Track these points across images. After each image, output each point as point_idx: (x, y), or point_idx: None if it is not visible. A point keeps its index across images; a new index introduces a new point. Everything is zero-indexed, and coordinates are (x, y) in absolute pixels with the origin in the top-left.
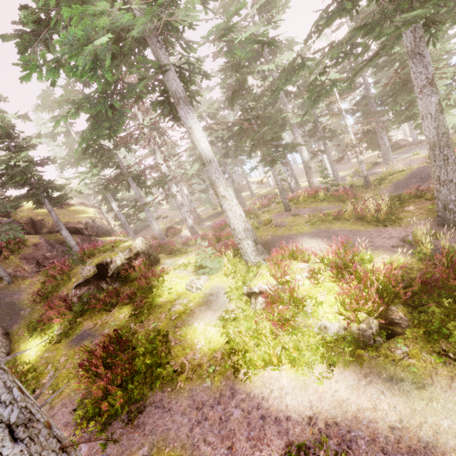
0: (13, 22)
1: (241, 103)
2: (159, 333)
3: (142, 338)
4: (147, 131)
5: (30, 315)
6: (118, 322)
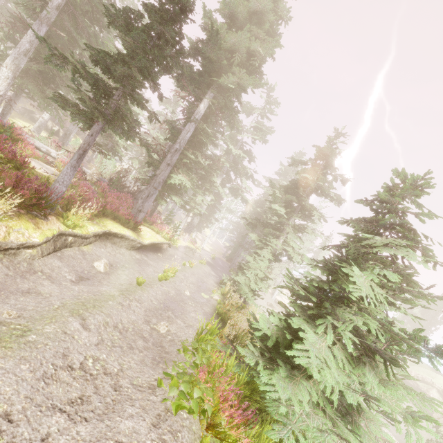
0: None
1: None
2: None
3: None
4: None
5: None
6: None
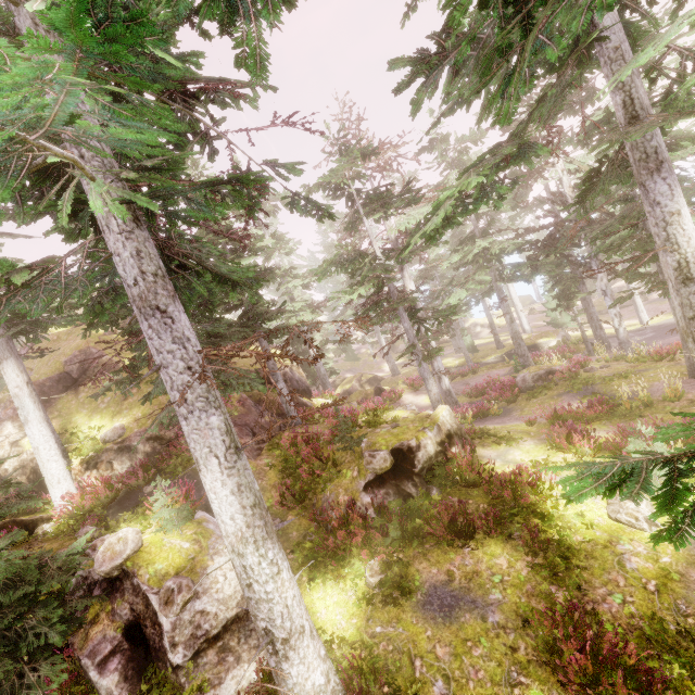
0: (430, 35)
1: (513, 201)
2: (663, 626)
3: (620, 632)
4: (394, 236)
5: (284, 531)
6: (508, 577)
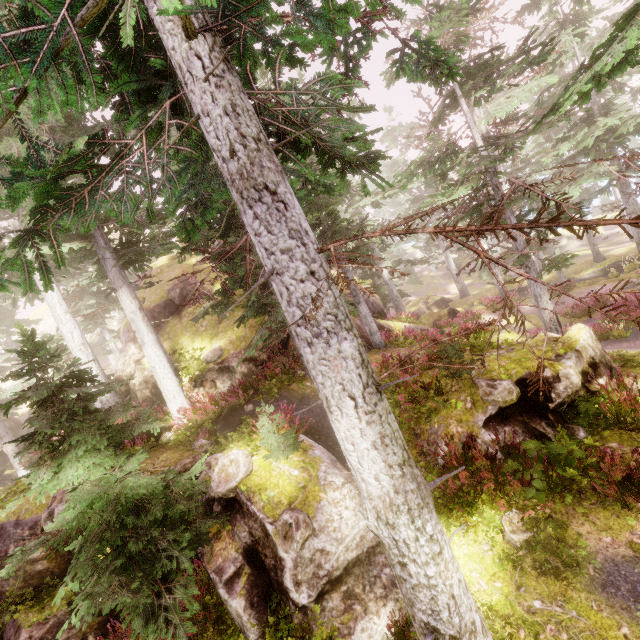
0: None
1: None
2: None
3: None
4: (485, 129)
5: None
6: None
